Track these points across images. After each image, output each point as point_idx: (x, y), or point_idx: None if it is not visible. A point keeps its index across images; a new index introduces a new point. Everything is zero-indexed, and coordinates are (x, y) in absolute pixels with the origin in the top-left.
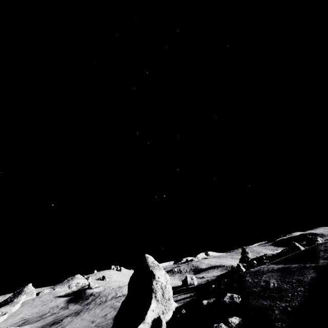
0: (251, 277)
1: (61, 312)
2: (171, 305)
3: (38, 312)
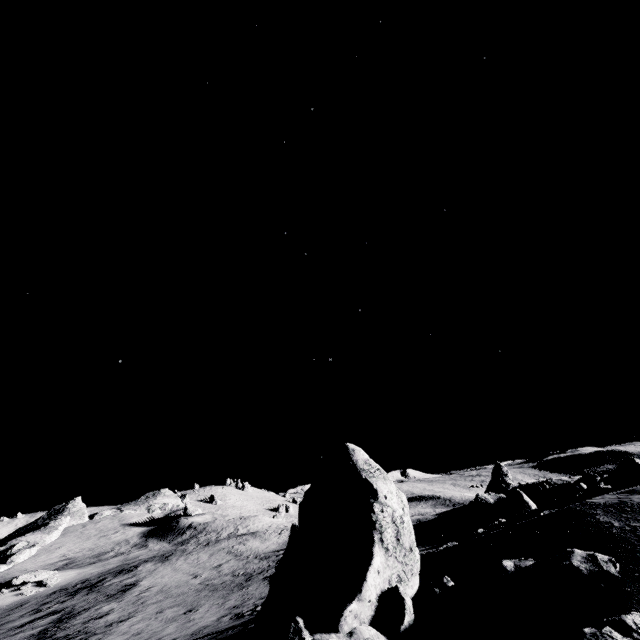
0: (615, 517)
1: (135, 552)
2: (416, 563)
3: (93, 548)
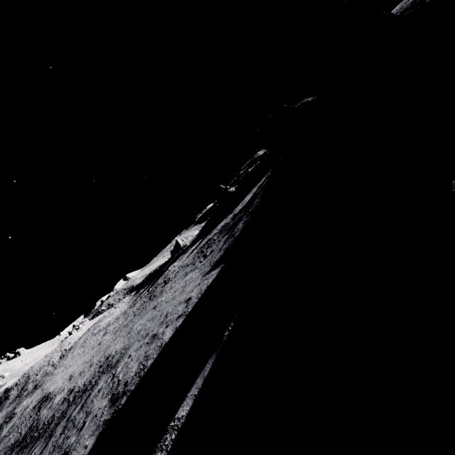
0: None
1: None
2: None
3: None
